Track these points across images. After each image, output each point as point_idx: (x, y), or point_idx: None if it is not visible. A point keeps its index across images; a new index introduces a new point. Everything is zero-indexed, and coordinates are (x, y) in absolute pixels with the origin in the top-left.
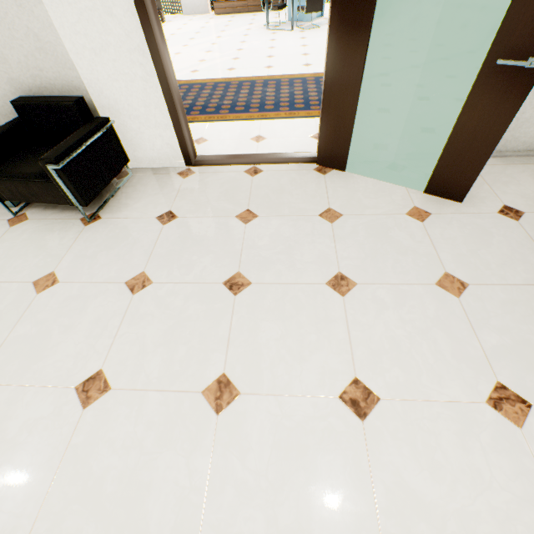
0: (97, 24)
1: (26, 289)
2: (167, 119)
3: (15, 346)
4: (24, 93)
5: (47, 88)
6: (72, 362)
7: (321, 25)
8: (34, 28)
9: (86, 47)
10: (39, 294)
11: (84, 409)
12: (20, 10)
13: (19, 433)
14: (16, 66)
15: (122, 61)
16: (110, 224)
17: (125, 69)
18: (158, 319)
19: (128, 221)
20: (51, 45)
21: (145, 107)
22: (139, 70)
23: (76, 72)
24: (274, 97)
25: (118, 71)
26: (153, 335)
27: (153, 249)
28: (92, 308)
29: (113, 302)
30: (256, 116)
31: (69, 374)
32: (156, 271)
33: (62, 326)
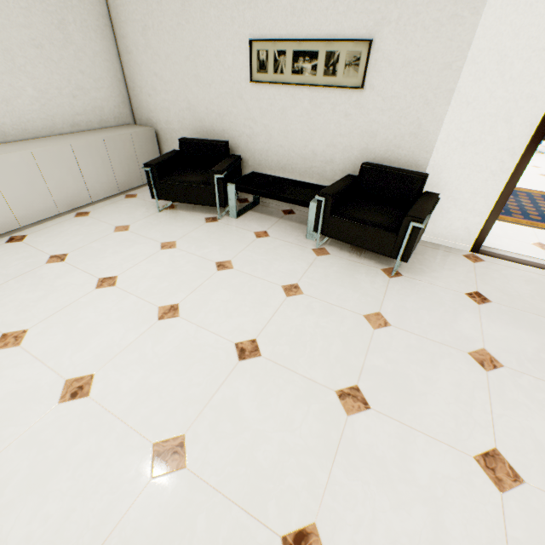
0: (485, 126)
1: (359, 319)
2: (485, 208)
3: (377, 376)
4: (366, 159)
5: (391, 160)
6: (452, 422)
7: (543, 151)
8: (422, 120)
9: (457, 139)
10: (375, 329)
11: (501, 492)
12: (423, 106)
13: (431, 484)
14: (379, 141)
15: (483, 155)
16: (415, 284)
17: (480, 162)
18: (537, 414)
19: (433, 287)
20: (425, 133)
21: (472, 193)
22: (495, 165)
23: (429, 154)
24: (533, 208)
25: (471, 161)
26: (543, 433)
27: (481, 326)
28: (442, 367)
29: (464, 370)
30: (524, 222)
31: (456, 436)
32: (500, 353)
33: (419, 375)
